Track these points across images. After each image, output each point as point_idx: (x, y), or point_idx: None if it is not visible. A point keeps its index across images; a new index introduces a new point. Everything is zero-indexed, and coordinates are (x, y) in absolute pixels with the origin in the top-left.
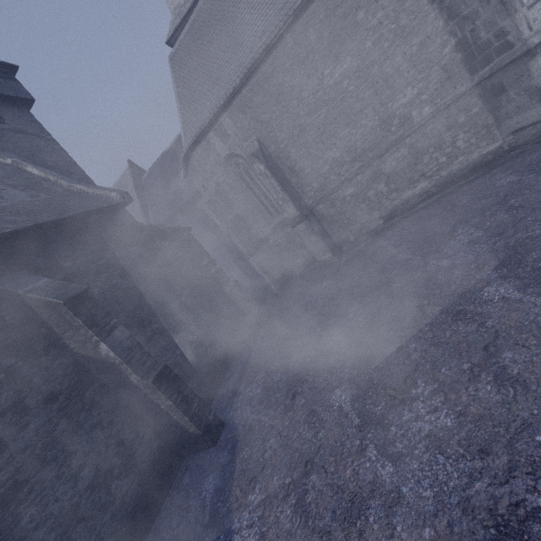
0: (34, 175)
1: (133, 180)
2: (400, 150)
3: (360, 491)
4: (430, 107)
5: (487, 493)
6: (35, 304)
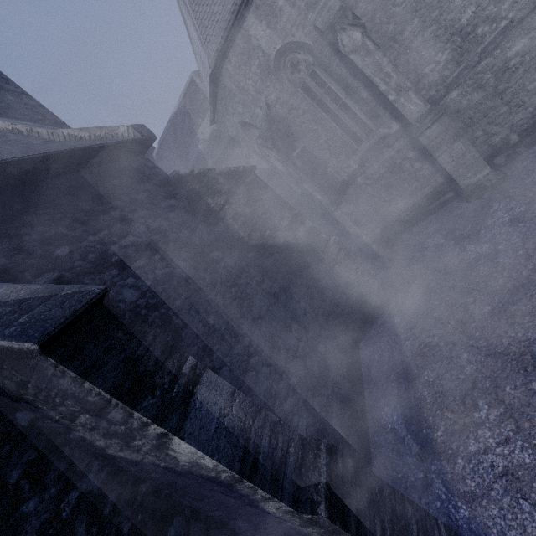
0: None
1: None
2: None
3: None
4: None
5: None
6: None
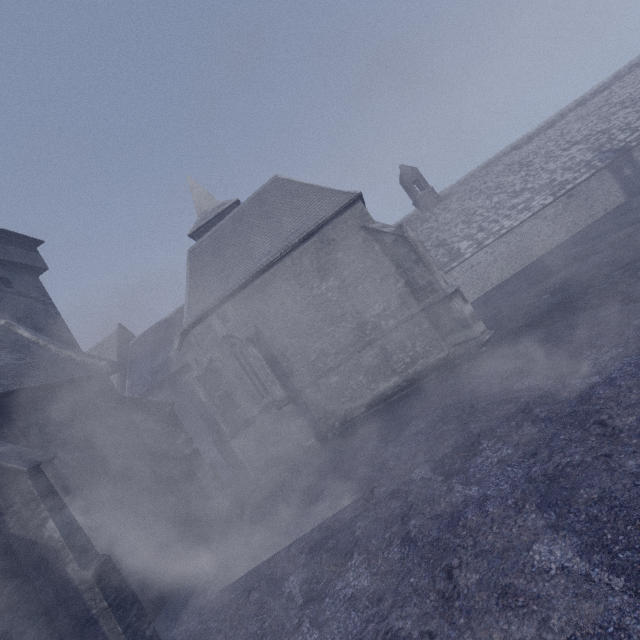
0: (24, 337)
1: (118, 344)
2: (374, 348)
3: None
4: (394, 320)
5: (374, 630)
6: None
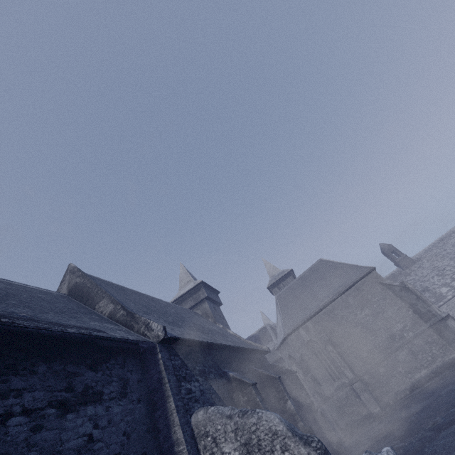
0: (230, 333)
1: None
2: (403, 350)
3: (423, 451)
4: (412, 333)
5: None
6: (264, 377)
